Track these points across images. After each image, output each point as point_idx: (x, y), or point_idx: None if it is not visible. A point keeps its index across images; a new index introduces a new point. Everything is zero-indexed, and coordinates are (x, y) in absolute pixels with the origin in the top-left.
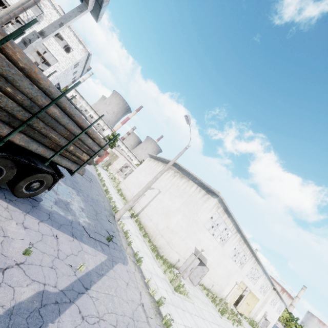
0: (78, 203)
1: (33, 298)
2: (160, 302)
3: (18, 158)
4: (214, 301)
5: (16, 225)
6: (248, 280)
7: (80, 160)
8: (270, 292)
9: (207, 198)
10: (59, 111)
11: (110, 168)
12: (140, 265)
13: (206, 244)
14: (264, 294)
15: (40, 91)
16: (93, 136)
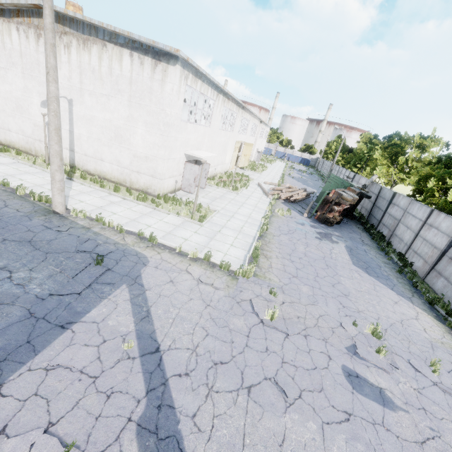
0: None
1: (141, 445)
2: (207, 256)
3: None
4: (225, 184)
5: None
6: (241, 136)
7: None
8: (258, 128)
9: (163, 71)
10: None
11: None
12: (156, 241)
13: (194, 139)
14: (254, 135)
15: None
16: None
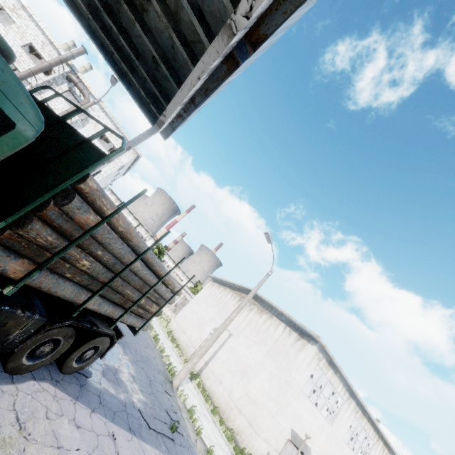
0: (127, 368)
1: None
2: None
3: (81, 324)
4: None
5: (69, 425)
6: None
7: (146, 312)
8: None
9: (302, 344)
10: (140, 263)
11: None
12: None
13: (308, 421)
14: None
15: (128, 248)
16: (168, 282)
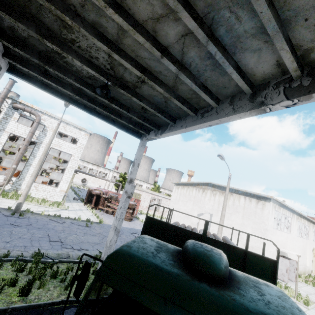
0: None
1: None
2: None
3: None
4: (314, 283)
5: None
6: None
7: None
8: None
9: (262, 204)
10: None
11: (140, 209)
12: None
13: (281, 240)
14: None
15: None
16: None
